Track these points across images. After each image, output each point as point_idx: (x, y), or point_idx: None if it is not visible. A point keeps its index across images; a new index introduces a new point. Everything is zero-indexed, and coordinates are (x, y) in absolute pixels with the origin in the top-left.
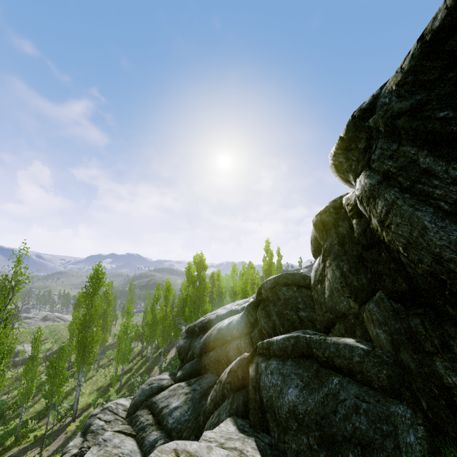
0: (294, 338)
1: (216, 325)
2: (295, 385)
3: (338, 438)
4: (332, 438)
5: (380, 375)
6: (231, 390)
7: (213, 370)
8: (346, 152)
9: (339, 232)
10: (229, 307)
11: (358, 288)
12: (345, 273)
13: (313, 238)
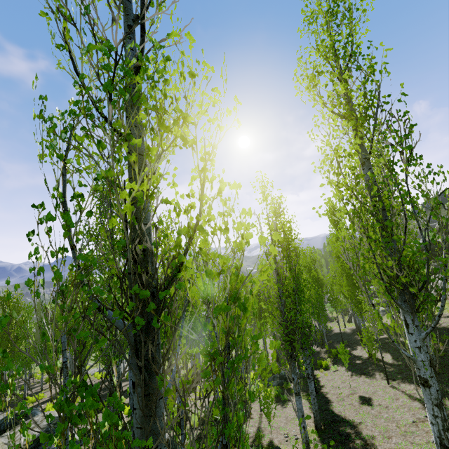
0: None
1: None
2: None
3: None
4: None
5: None
6: None
7: None
8: None
9: None
10: None
11: None
12: None
13: (438, 228)
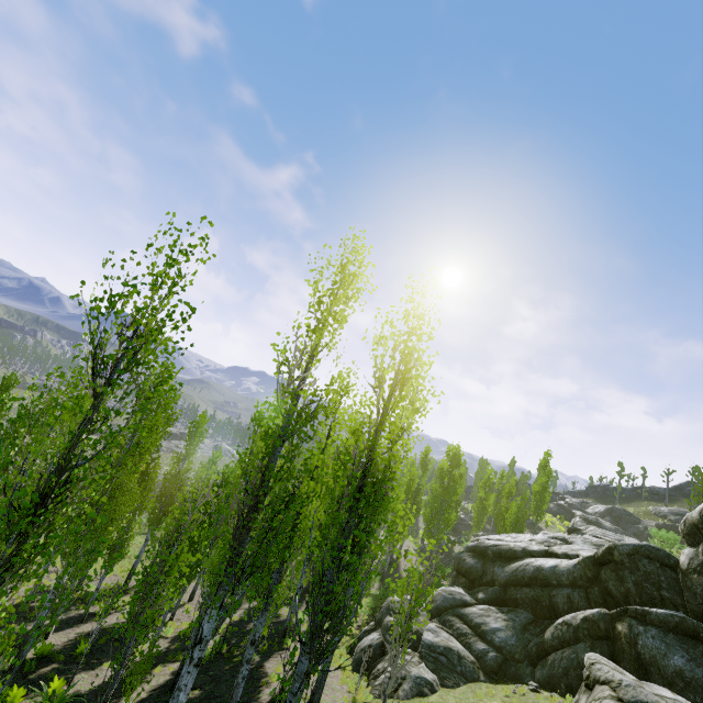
0: (679, 617)
1: (527, 560)
2: (680, 655)
3: None
4: None
5: None
6: (589, 636)
7: (527, 607)
8: None
9: None
10: (521, 539)
11: None
12: None
13: (691, 523)
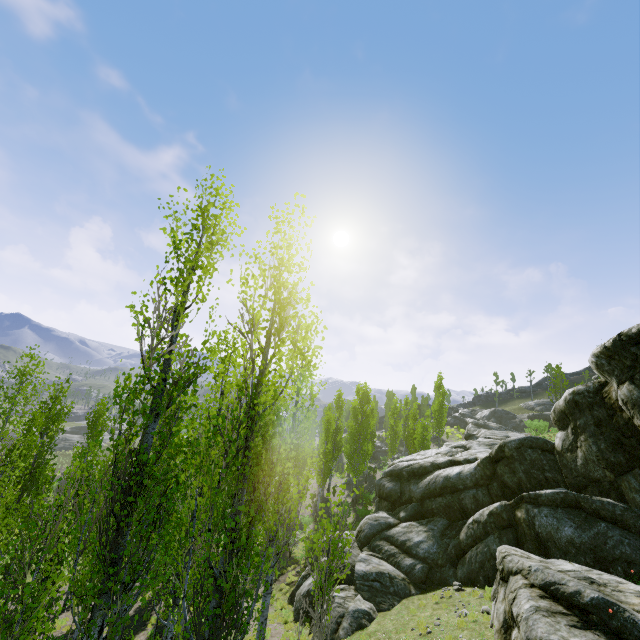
0: (563, 493)
1: (436, 473)
2: (569, 526)
3: (609, 558)
4: (604, 558)
5: (637, 524)
6: (496, 528)
7: (442, 514)
8: (610, 359)
9: (594, 415)
10: (428, 454)
11: (615, 463)
12: (603, 450)
13: (559, 410)
